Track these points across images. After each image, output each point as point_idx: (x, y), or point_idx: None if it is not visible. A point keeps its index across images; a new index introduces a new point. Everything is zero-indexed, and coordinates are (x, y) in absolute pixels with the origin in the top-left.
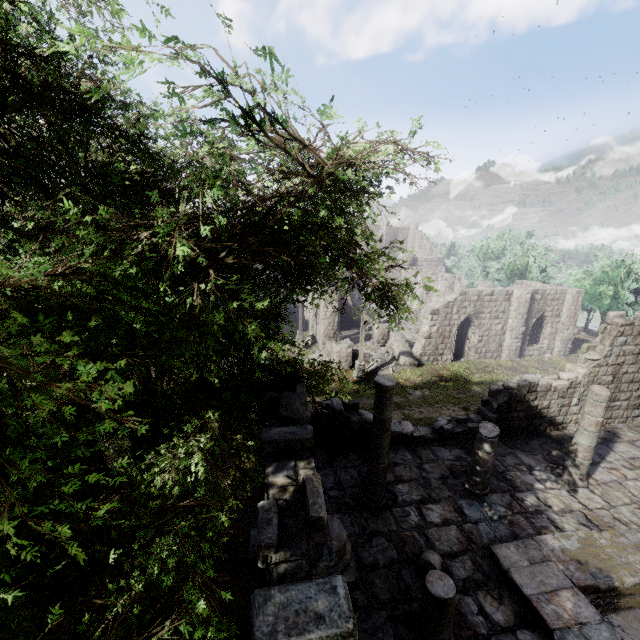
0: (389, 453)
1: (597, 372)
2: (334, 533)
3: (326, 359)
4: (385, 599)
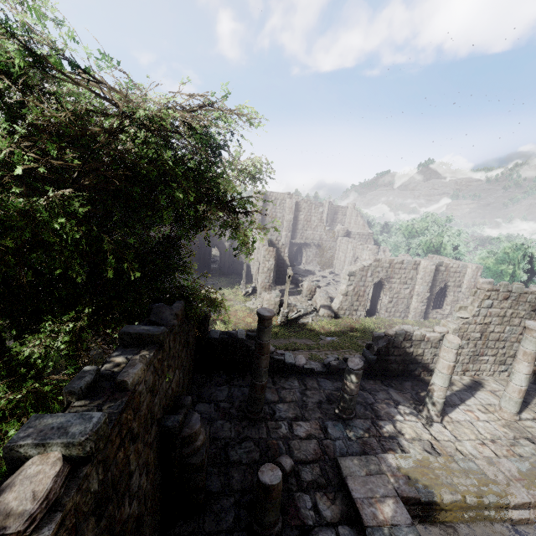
0: (280, 379)
1: (466, 329)
2: (190, 423)
3: (259, 306)
4: (237, 489)
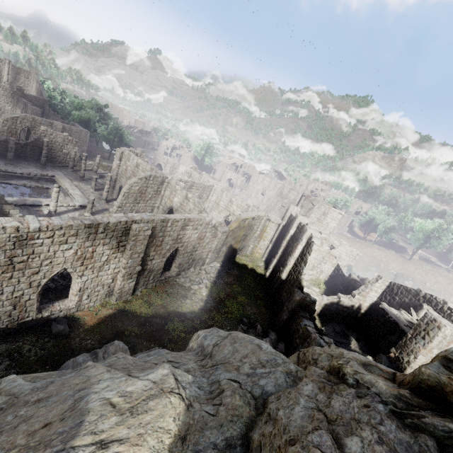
0: None
1: (36, 143)
2: None
3: None
4: None
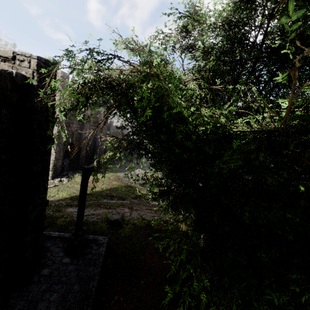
0: None
1: None
2: None
3: None
4: None
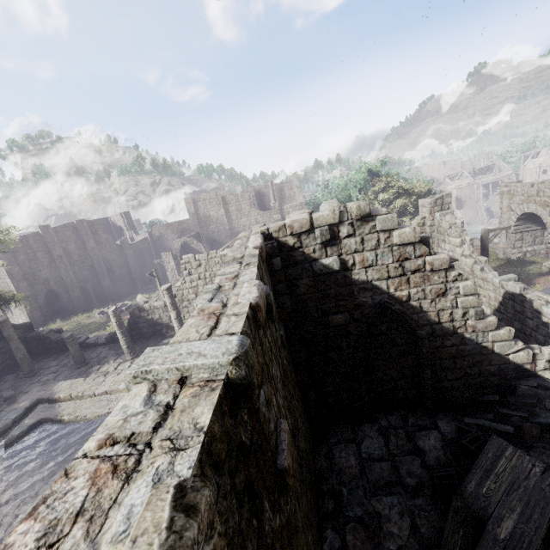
0: None
1: (182, 294)
2: None
3: None
4: None
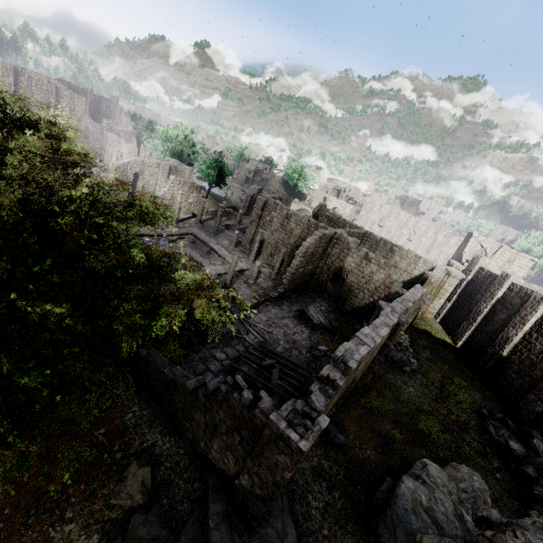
0: None
1: (165, 195)
2: None
3: None
4: None
